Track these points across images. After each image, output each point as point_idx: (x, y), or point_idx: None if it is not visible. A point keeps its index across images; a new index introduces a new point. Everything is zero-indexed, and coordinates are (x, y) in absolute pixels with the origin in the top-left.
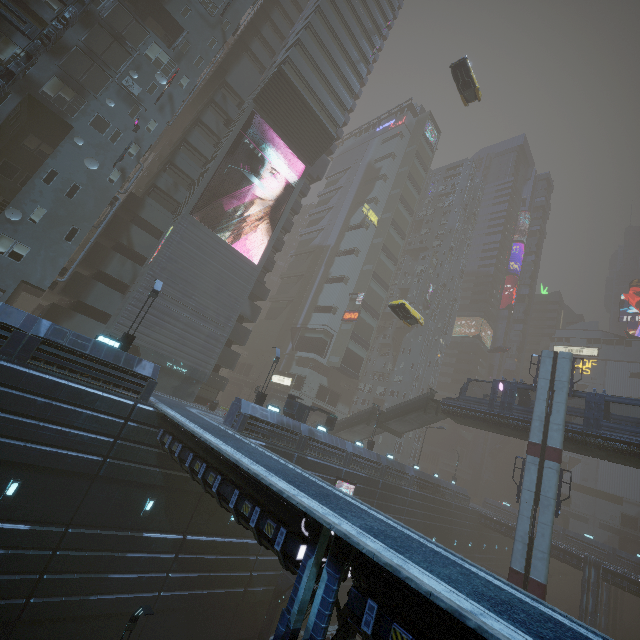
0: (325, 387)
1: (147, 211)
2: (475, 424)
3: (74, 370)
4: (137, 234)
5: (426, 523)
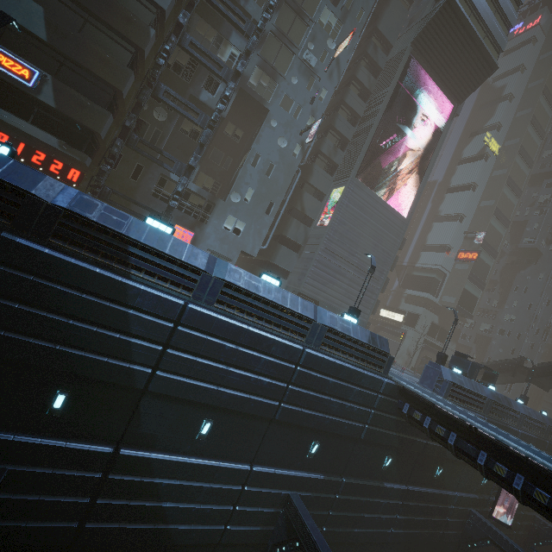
0: (435, 324)
1: (314, 177)
2: None
3: (342, 350)
4: (307, 199)
5: None
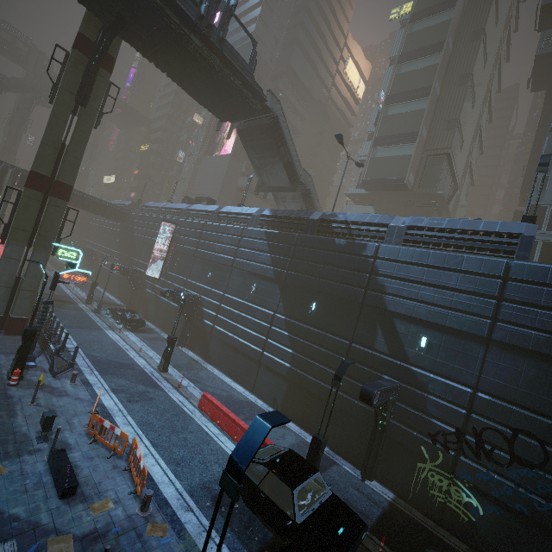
0: None
1: None
2: (213, 95)
3: None
4: None
5: (281, 272)
